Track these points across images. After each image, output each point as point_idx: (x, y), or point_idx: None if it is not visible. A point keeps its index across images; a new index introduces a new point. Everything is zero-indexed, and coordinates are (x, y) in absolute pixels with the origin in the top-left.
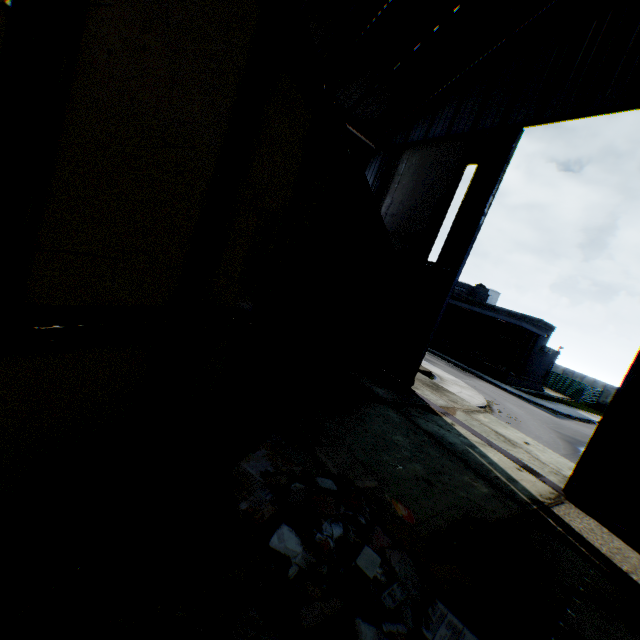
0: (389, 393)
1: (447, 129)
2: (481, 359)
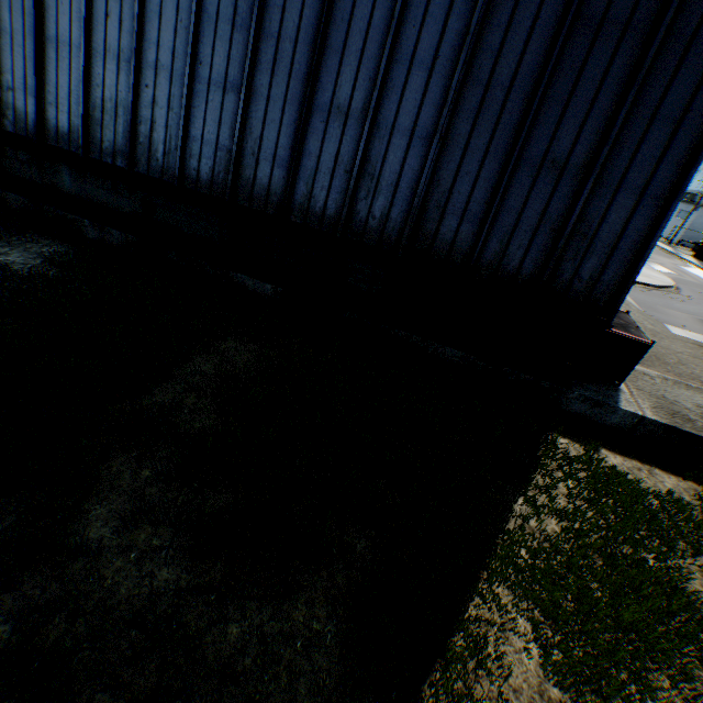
0: None
1: None
2: None
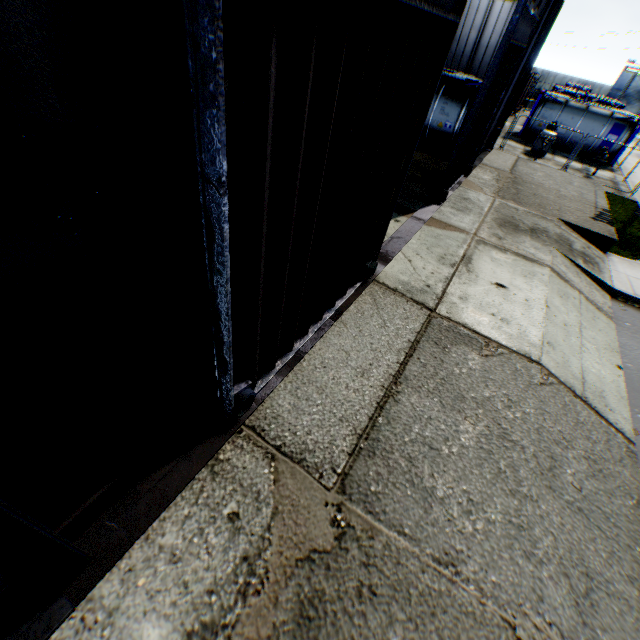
0: None
1: None
2: None
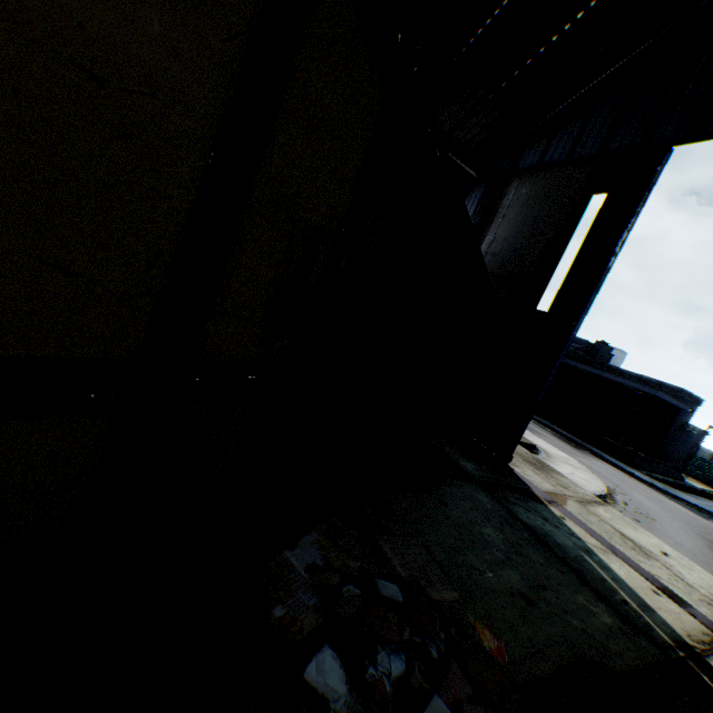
0: (480, 469)
1: (568, 152)
2: (599, 433)
